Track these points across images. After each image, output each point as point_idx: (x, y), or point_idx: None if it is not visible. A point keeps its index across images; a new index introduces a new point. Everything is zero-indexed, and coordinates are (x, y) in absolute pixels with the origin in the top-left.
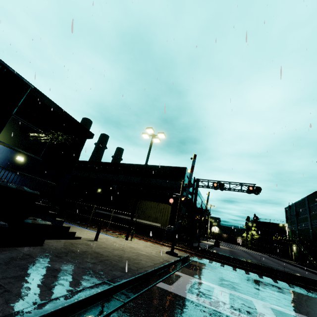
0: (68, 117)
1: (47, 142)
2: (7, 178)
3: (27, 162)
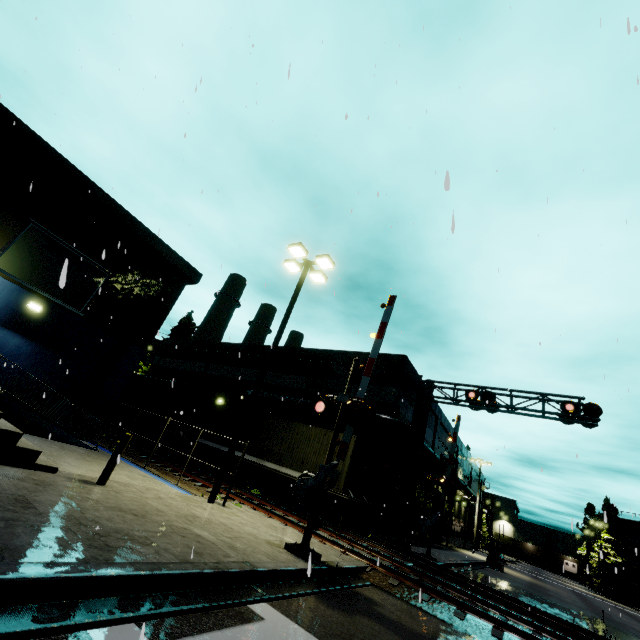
0: (145, 234)
1: (100, 282)
2: (5, 344)
3: (52, 316)
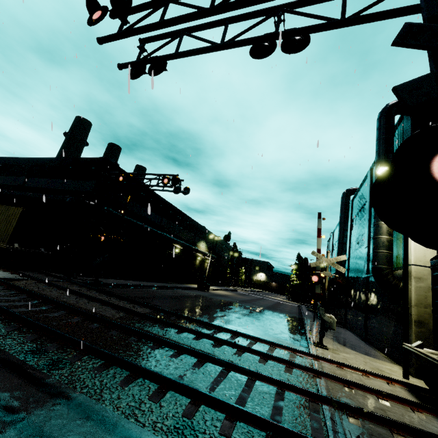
0: None
1: None
2: None
3: None
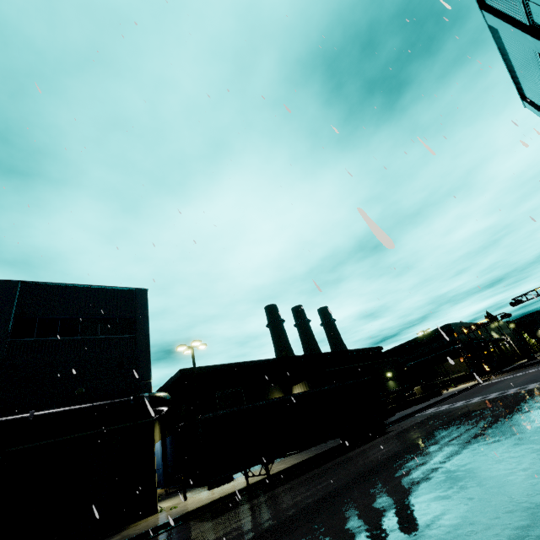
0: (371, 349)
1: None
2: None
3: None
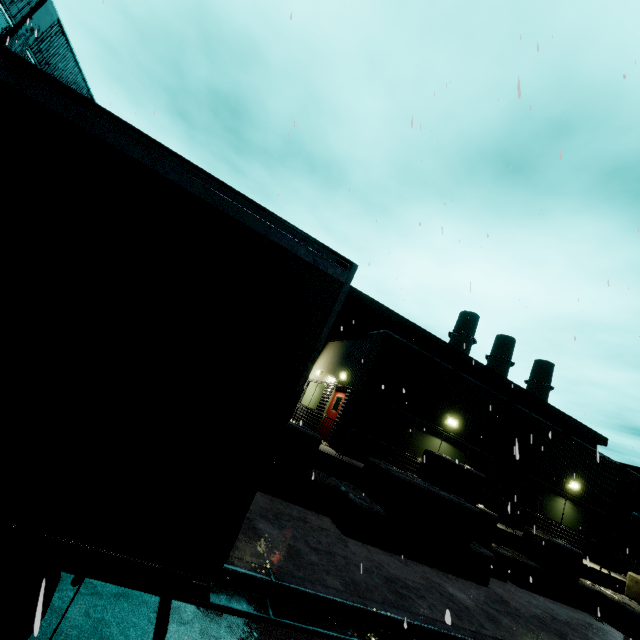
0: (577, 424)
1: None
2: None
3: None
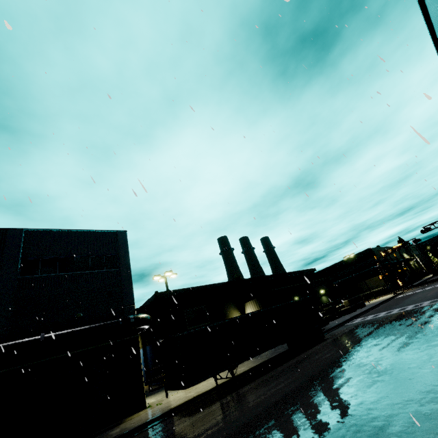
0: (307, 270)
1: None
2: None
3: None
